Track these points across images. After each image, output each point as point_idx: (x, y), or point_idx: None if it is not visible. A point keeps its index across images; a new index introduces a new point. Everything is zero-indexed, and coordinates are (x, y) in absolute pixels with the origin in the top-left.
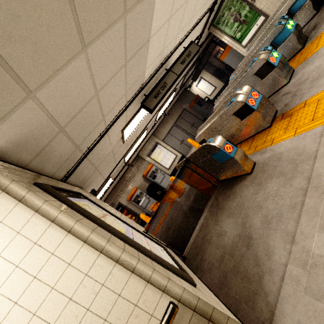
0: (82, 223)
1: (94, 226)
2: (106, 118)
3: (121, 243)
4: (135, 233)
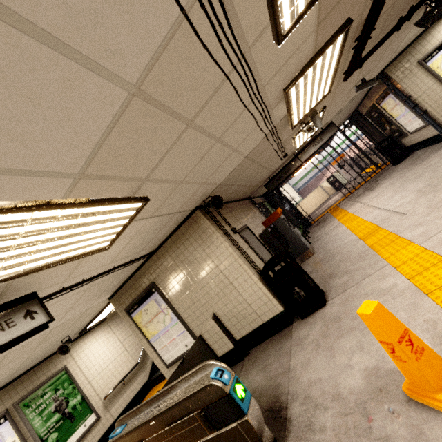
0: (133, 333)
1: (138, 333)
2: (88, 285)
3: (145, 342)
4: (174, 329)
